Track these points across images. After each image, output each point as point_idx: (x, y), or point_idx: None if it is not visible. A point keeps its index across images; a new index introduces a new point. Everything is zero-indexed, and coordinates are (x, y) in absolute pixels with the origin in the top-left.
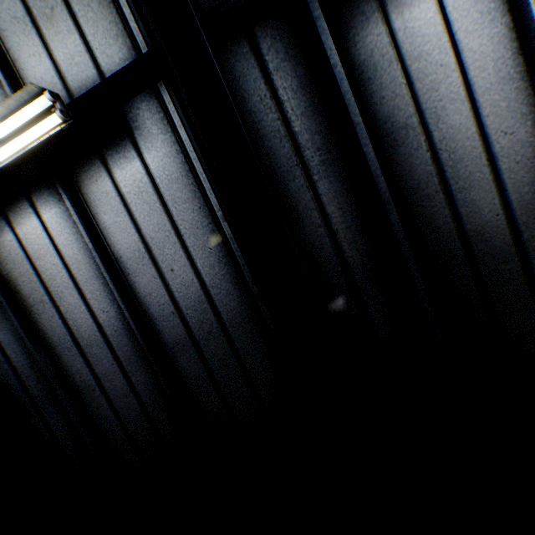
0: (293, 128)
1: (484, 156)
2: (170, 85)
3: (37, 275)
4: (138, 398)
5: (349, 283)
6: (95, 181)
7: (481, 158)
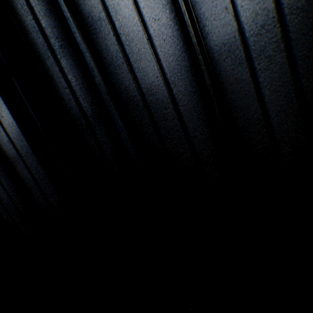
0: (42, 25)
1: (145, 37)
2: None
3: None
4: (4, 187)
5: (87, 123)
6: None
7: (144, 38)
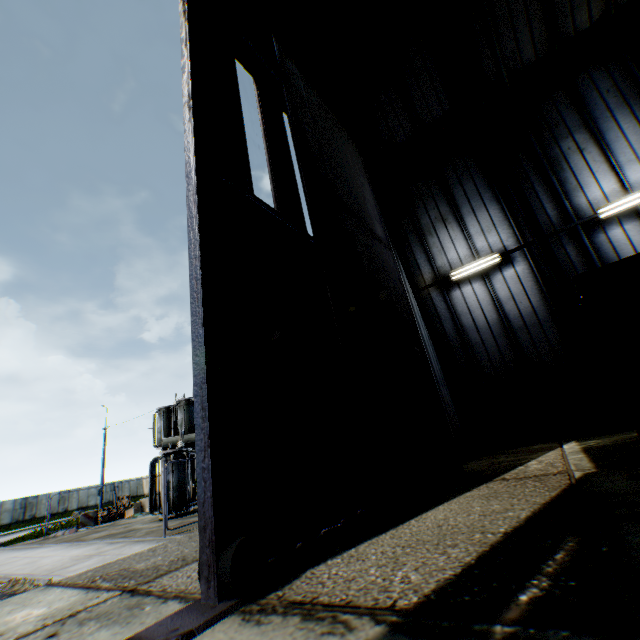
0: (571, 260)
1: None
2: (527, 249)
3: (465, 304)
4: (498, 348)
5: None
6: (495, 275)
7: None
